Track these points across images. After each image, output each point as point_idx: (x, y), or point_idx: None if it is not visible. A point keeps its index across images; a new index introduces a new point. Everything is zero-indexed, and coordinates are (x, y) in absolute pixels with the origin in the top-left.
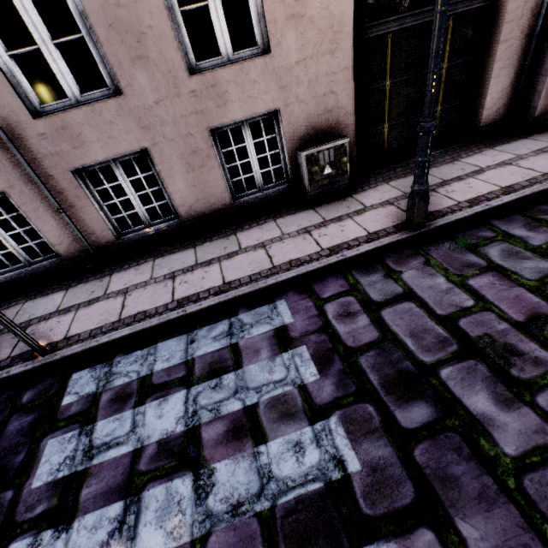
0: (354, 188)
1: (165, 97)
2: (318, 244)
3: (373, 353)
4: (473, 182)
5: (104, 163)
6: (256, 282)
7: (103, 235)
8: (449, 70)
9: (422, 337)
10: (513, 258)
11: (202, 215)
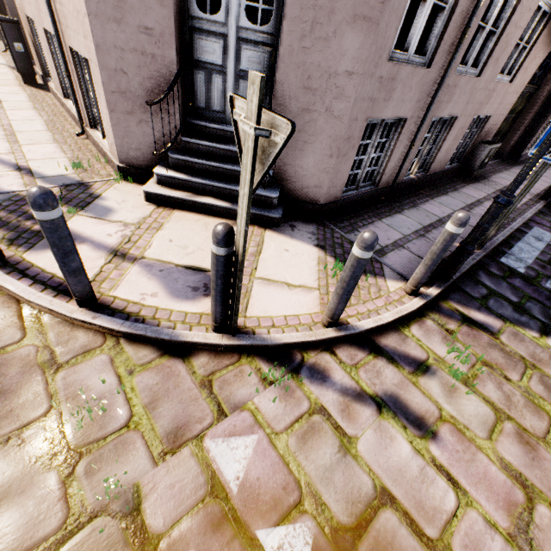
0: (481, 174)
1: (483, 88)
2: None
3: None
4: None
5: (436, 118)
6: (521, 217)
7: (402, 173)
8: (511, 119)
9: None
10: None
11: (433, 173)
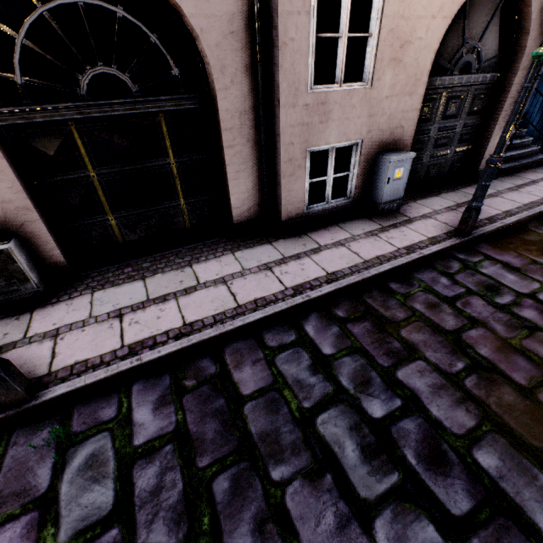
0: (51, 296)
1: None
2: None
3: None
4: (169, 309)
5: None
6: None
7: None
8: (180, 165)
9: None
10: (87, 476)
11: None
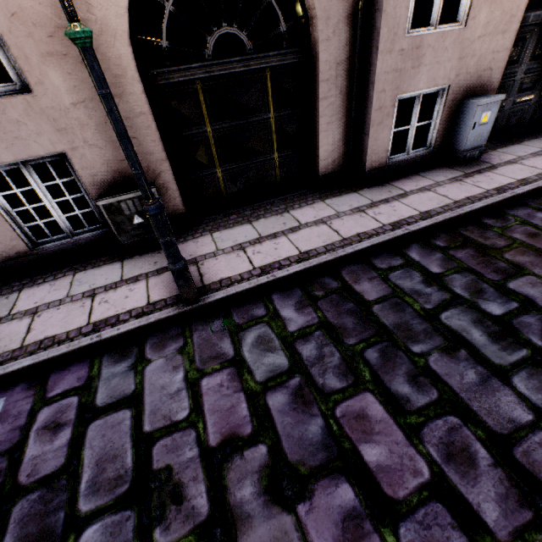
0: (178, 237)
1: None
2: (89, 315)
3: (37, 495)
4: (282, 243)
5: None
6: None
7: None
8: (278, 120)
9: (104, 469)
10: (261, 348)
11: None
